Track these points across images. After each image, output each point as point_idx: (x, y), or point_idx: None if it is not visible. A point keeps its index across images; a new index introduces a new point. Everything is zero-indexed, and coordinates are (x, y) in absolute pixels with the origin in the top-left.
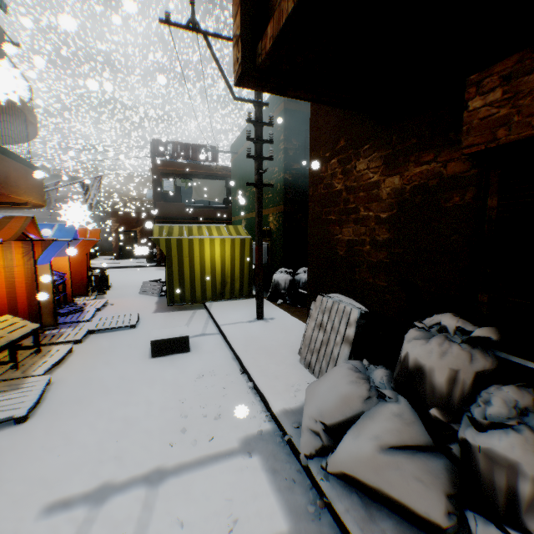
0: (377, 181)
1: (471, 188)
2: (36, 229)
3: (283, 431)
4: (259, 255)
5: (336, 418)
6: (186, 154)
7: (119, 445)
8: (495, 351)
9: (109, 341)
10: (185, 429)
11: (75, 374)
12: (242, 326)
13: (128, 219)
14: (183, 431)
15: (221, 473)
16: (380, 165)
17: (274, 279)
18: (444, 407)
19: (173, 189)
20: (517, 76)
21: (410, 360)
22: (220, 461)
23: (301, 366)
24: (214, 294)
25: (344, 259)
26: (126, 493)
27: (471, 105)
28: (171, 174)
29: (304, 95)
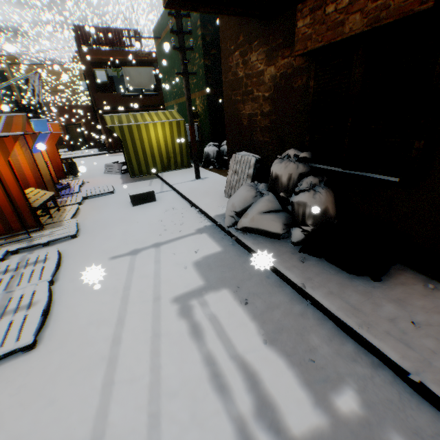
0: (263, 70)
1: (306, 75)
2: (29, 124)
3: (217, 224)
4: (192, 132)
5: (241, 208)
6: (110, 41)
7: (134, 239)
8: (310, 164)
9: (100, 202)
10: (166, 229)
11: (89, 218)
12: (187, 184)
13: (70, 112)
14: (165, 230)
15: (188, 240)
16: (263, 59)
17: (205, 151)
18: (286, 191)
19: (107, 80)
20: (315, 11)
21: (273, 174)
22: (187, 237)
23: (226, 198)
24: (163, 166)
25: (247, 128)
26: (145, 251)
27: (298, 26)
28: (101, 64)
29: (209, 11)
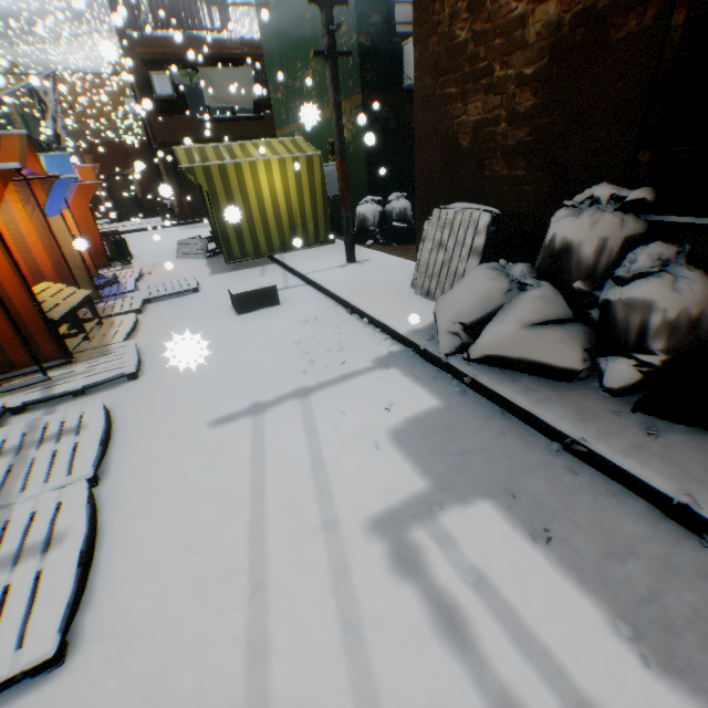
0: (523, 16)
1: (653, 5)
2: (34, 156)
3: (414, 348)
4: (342, 174)
5: (476, 316)
6: (176, 21)
7: (252, 380)
8: (646, 216)
9: (176, 307)
10: (313, 361)
11: (159, 338)
12: (333, 272)
13: (111, 155)
14: (312, 362)
15: (364, 383)
16: None
17: (359, 212)
18: (588, 278)
19: (172, 92)
20: None
21: (556, 241)
22: (360, 376)
23: (418, 296)
24: (283, 242)
25: (468, 153)
26: (281, 406)
27: None
28: (161, 64)
29: None
